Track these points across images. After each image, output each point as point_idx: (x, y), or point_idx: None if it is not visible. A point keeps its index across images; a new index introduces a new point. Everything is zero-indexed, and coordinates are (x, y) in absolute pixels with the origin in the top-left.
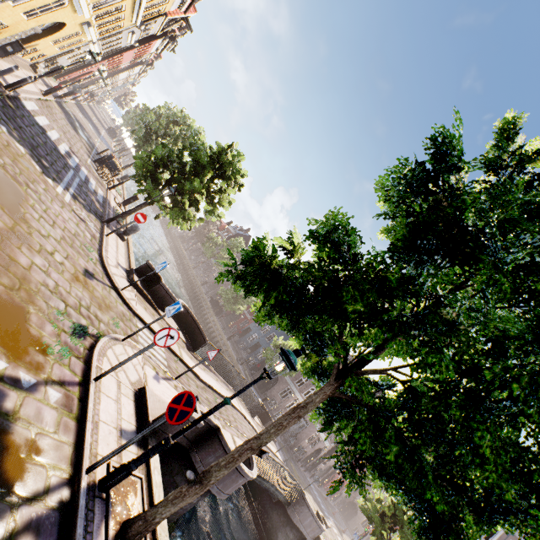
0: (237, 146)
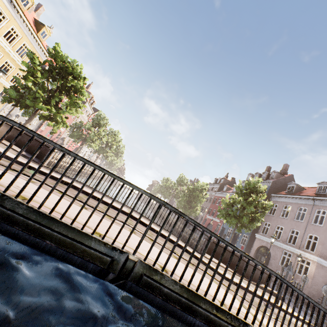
0: (66, 55)
